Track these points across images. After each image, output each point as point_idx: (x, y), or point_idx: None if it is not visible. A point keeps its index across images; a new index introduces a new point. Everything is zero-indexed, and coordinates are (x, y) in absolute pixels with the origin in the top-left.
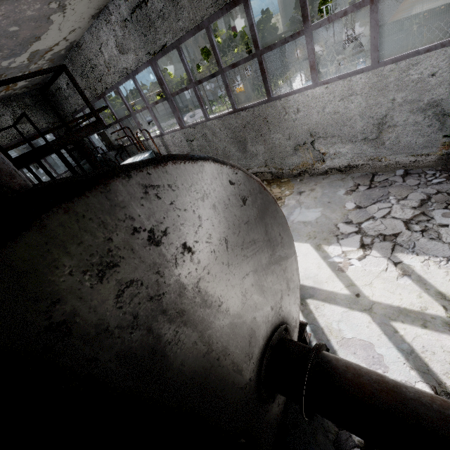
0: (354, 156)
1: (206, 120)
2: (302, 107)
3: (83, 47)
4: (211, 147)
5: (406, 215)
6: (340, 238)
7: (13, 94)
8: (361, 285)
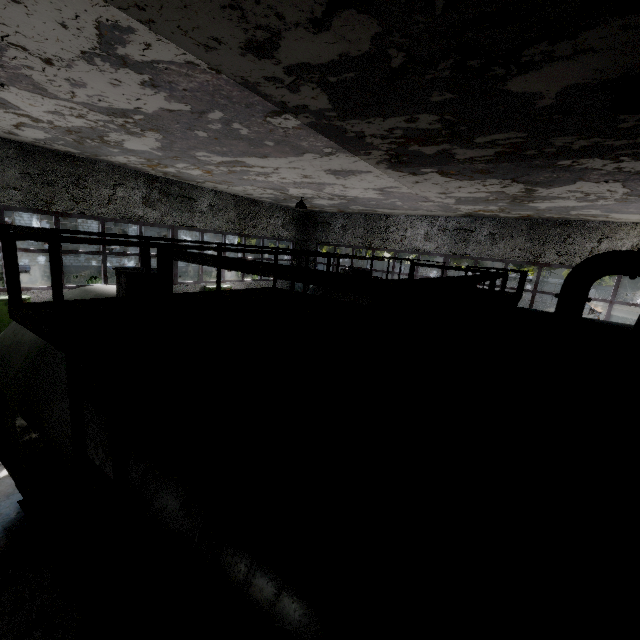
0: None
1: None
2: None
3: (391, 219)
4: None
5: None
6: None
7: (293, 208)
8: None
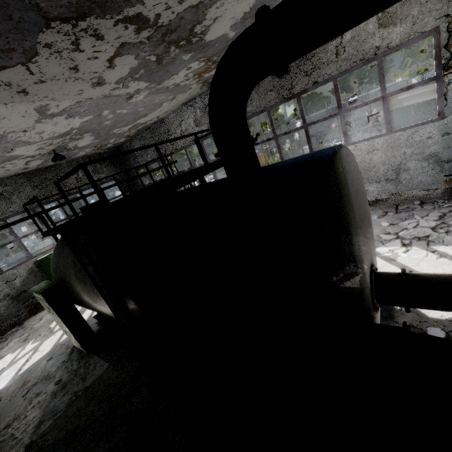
0: (379, 192)
1: None
2: None
3: (166, 122)
4: None
5: (431, 224)
6: (384, 242)
7: (97, 153)
8: (411, 266)
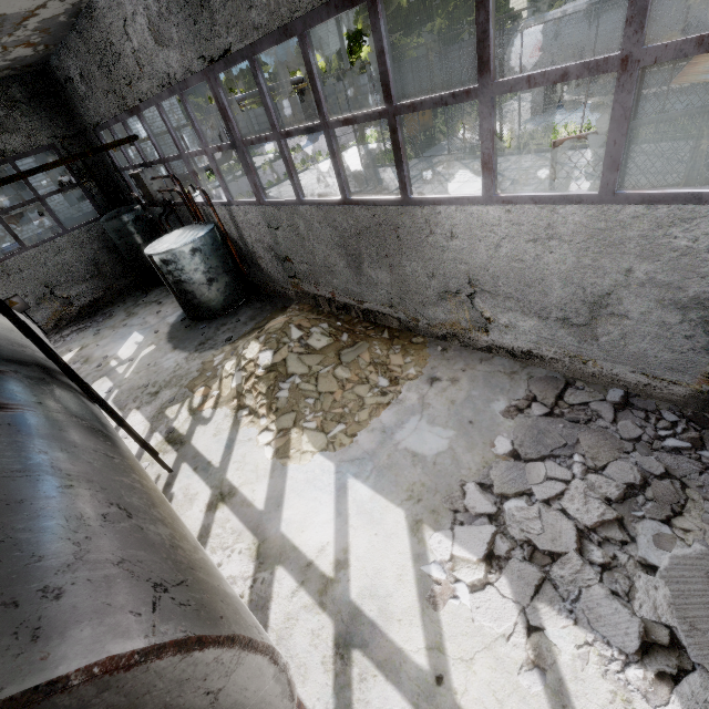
0: (540, 340)
1: (298, 202)
2: (460, 231)
3: (97, 15)
4: (305, 248)
5: (587, 515)
6: (459, 519)
7: None
8: (453, 657)
